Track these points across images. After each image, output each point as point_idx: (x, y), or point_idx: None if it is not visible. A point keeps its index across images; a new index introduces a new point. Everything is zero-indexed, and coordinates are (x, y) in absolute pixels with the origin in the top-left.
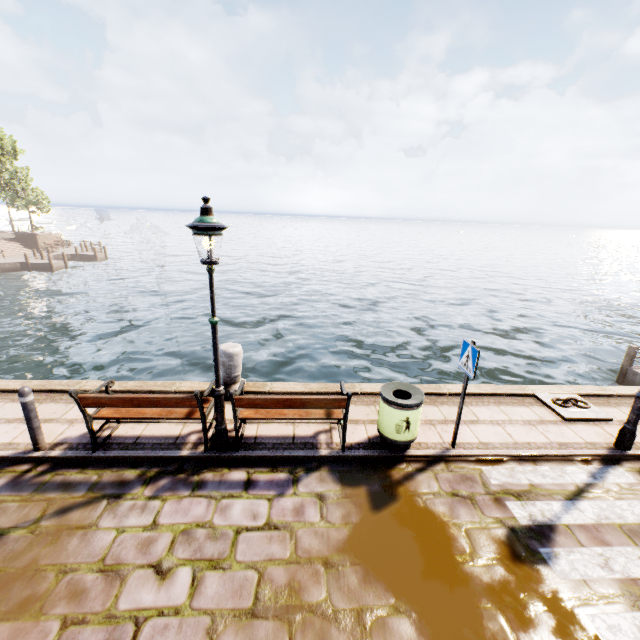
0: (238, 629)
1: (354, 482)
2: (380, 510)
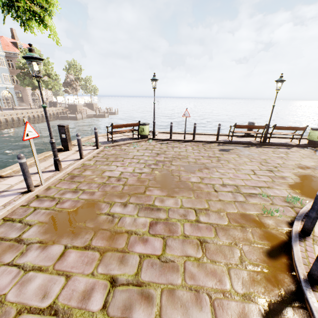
0: (303, 158)
1: (306, 149)
2: None
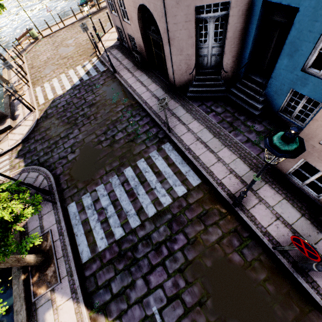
0: None
1: None
2: None
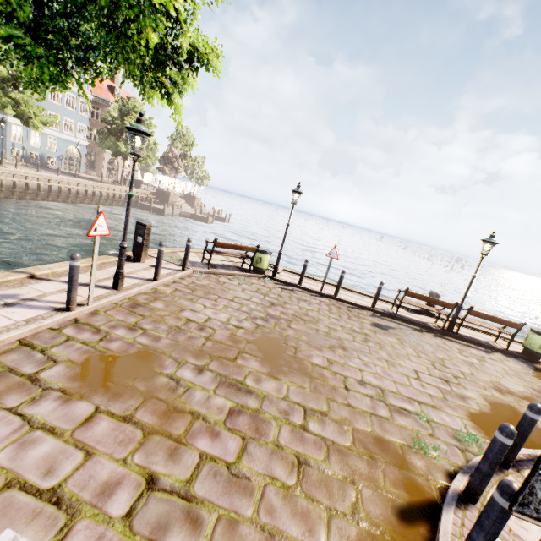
0: (507, 375)
1: (518, 361)
2: (537, 372)
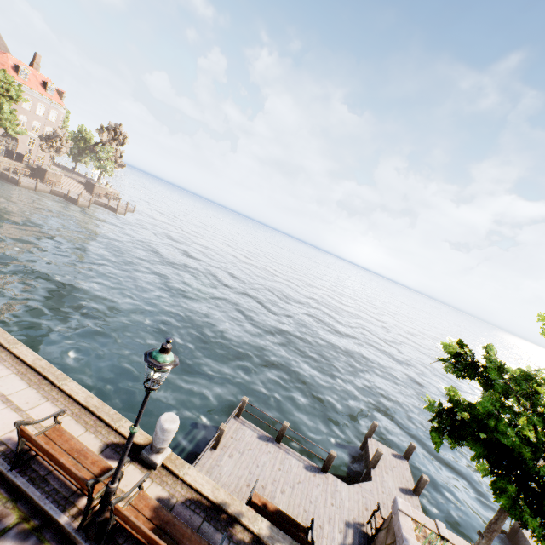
0: None
1: None
2: None
